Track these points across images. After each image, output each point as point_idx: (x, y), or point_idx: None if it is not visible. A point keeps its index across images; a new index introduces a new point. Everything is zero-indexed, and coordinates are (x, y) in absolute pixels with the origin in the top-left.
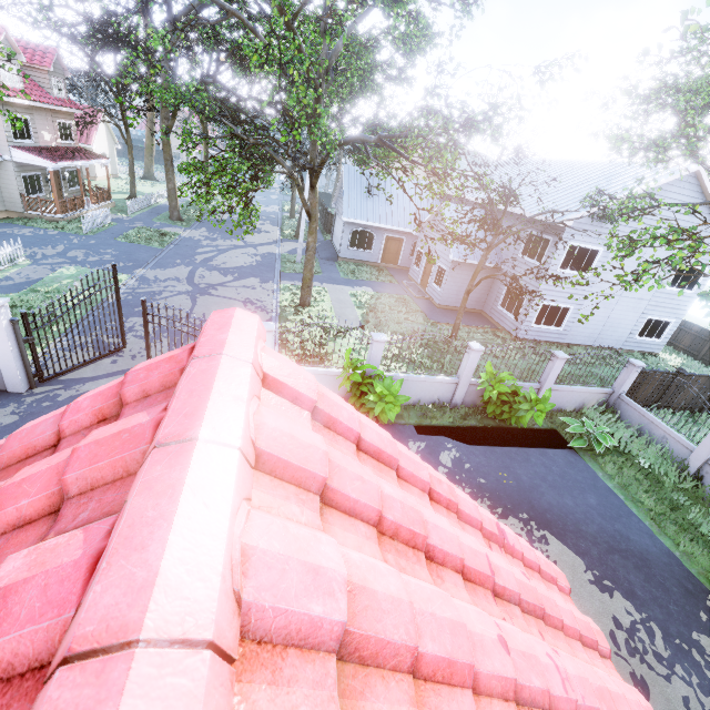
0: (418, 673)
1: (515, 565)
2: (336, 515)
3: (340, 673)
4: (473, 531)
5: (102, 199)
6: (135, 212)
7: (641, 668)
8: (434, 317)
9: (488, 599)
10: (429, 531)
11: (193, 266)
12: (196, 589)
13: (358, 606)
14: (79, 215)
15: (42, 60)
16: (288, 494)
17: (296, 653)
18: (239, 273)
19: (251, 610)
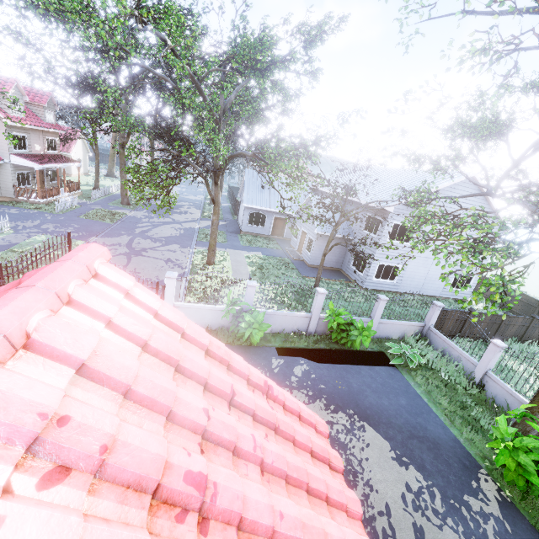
0: (130, 398)
1: (274, 406)
2: (115, 336)
3: (77, 379)
4: (239, 379)
5: (73, 189)
6: (97, 198)
7: (421, 520)
8: (304, 273)
9: (222, 404)
10: (185, 361)
11: (133, 236)
12: (7, 323)
13: (99, 360)
14: (54, 200)
15: (40, 99)
16: (85, 320)
17: (54, 363)
18: (165, 241)
19: (35, 342)
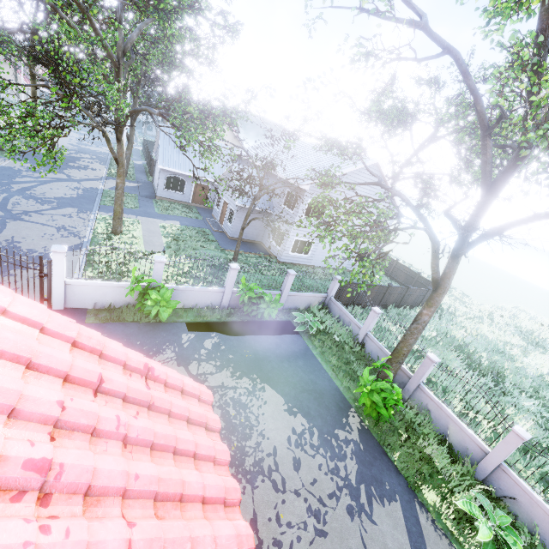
0: None
1: (154, 385)
2: None
3: None
4: (114, 366)
5: None
6: None
7: (300, 453)
8: (224, 246)
9: (87, 392)
10: (40, 357)
11: (8, 194)
12: None
13: None
14: None
15: None
16: None
17: None
18: (57, 203)
19: None
